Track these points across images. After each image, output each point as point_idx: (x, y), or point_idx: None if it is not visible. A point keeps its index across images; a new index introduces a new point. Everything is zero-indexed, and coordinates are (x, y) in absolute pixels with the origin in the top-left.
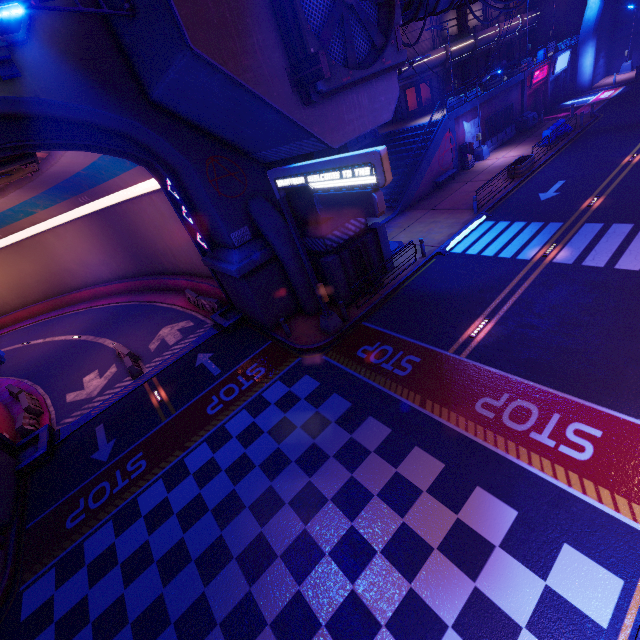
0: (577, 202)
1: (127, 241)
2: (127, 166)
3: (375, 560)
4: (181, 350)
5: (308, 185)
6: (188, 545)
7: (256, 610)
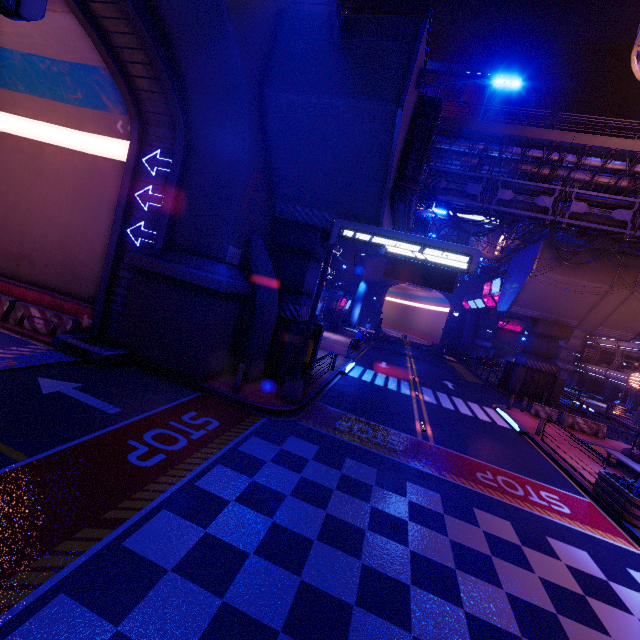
0: (405, 375)
1: None
2: (64, 96)
3: (565, 624)
4: None
5: (386, 246)
6: None
7: None
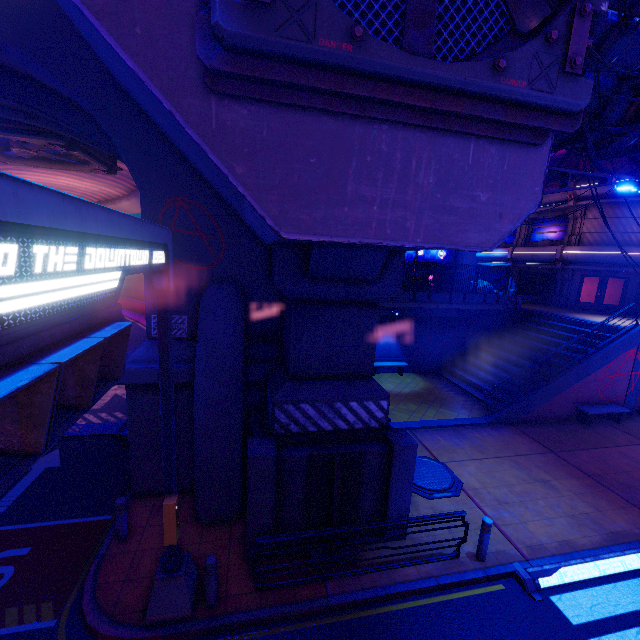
0: None
1: None
2: None
3: None
4: None
5: None
6: None
7: None
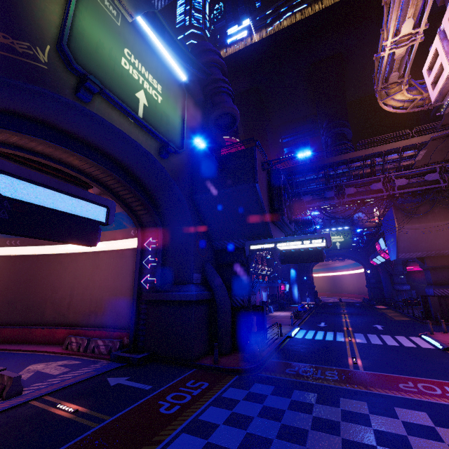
0: (340, 328)
1: (17, 285)
2: (107, 228)
3: None
4: (79, 375)
5: (277, 247)
6: None
7: None
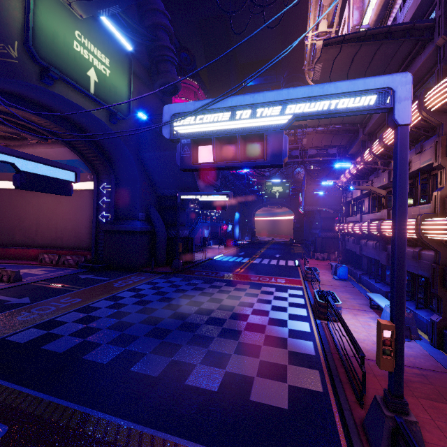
0: (251, 255)
1: None
2: None
3: (243, 297)
4: (58, 274)
5: (199, 199)
6: (152, 307)
7: (207, 309)
